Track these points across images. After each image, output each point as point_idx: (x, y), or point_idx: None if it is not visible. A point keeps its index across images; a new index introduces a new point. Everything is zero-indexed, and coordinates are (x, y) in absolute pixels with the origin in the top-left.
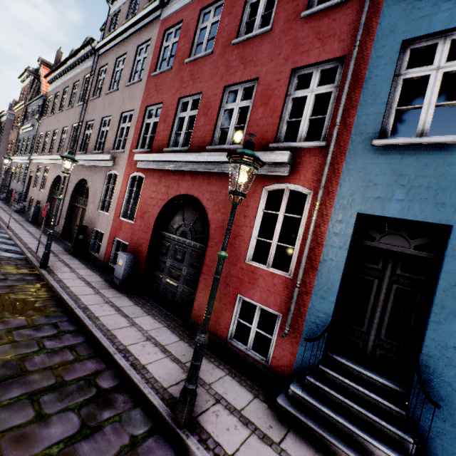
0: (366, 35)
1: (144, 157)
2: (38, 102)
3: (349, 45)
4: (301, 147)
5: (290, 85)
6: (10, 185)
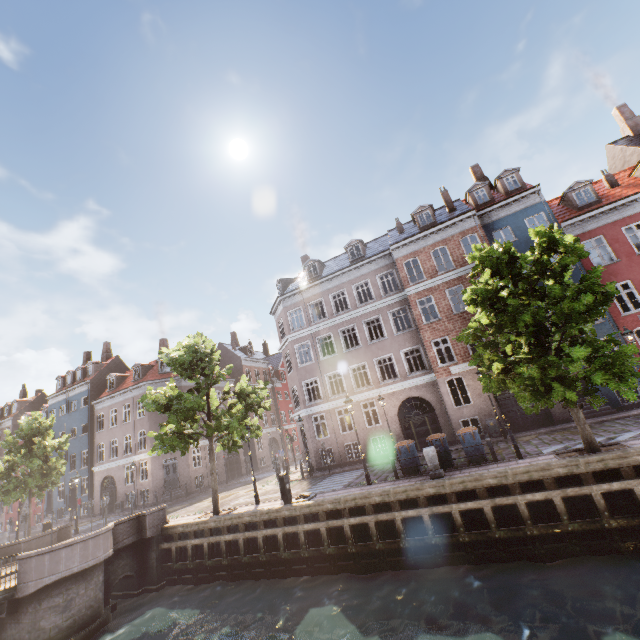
0: None
1: None
2: None
3: None
4: None
5: None
6: None
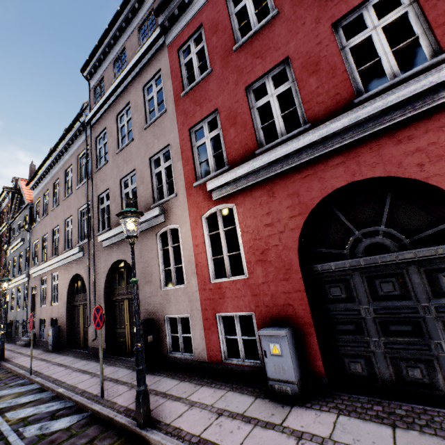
0: None
1: (228, 176)
2: (23, 213)
3: None
4: None
5: None
6: (6, 318)
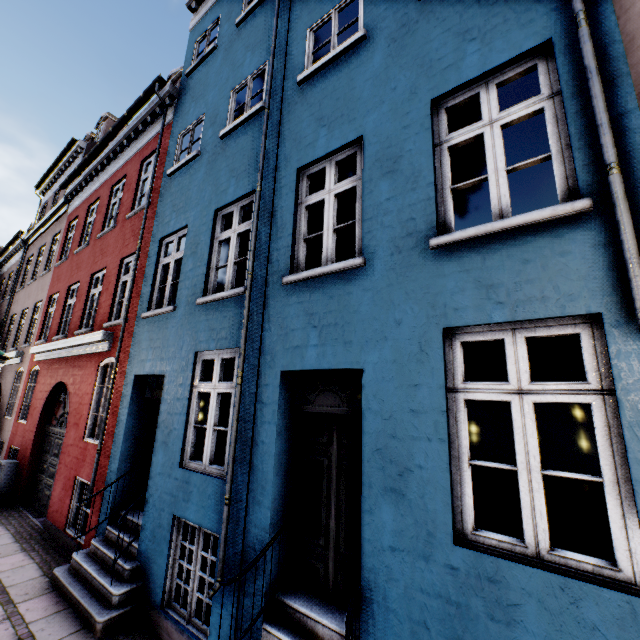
0: (149, 234)
1: (36, 349)
2: None
3: (143, 241)
4: (116, 324)
5: (122, 271)
6: None
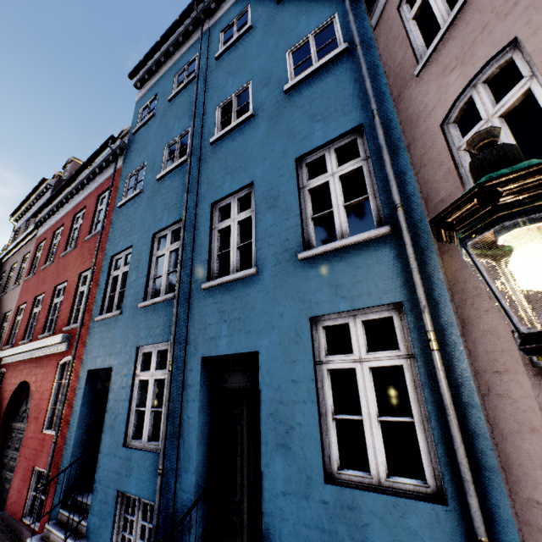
0: (103, 252)
1: (3, 353)
2: None
3: (97, 258)
4: (73, 327)
5: (80, 283)
6: None
